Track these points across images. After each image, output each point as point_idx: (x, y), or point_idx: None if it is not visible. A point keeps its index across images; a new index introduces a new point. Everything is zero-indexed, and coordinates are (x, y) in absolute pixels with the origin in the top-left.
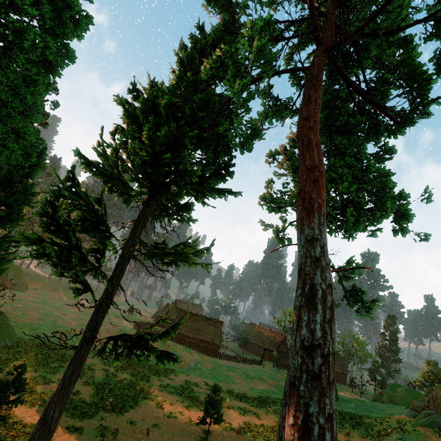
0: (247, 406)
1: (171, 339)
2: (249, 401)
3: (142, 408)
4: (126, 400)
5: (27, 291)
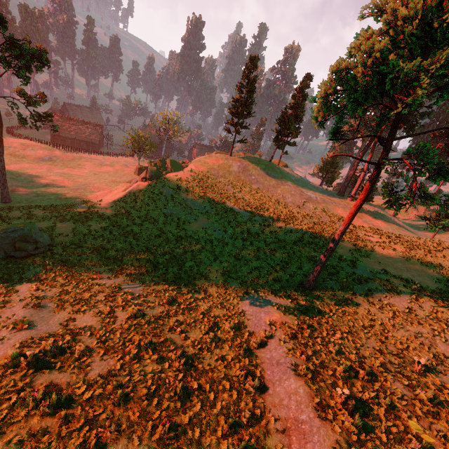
0: (60, 179)
1: (36, 141)
2: (66, 177)
3: None
4: None
5: None
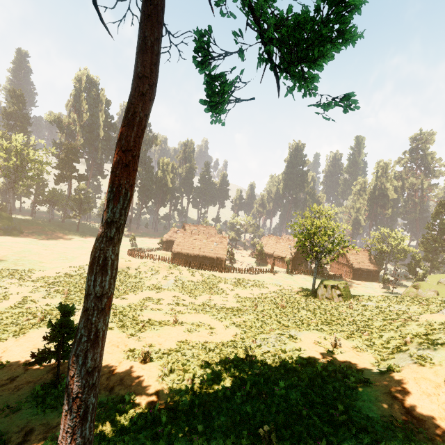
0: (206, 320)
1: (158, 259)
2: (214, 313)
3: (21, 340)
4: (7, 330)
5: (21, 235)
